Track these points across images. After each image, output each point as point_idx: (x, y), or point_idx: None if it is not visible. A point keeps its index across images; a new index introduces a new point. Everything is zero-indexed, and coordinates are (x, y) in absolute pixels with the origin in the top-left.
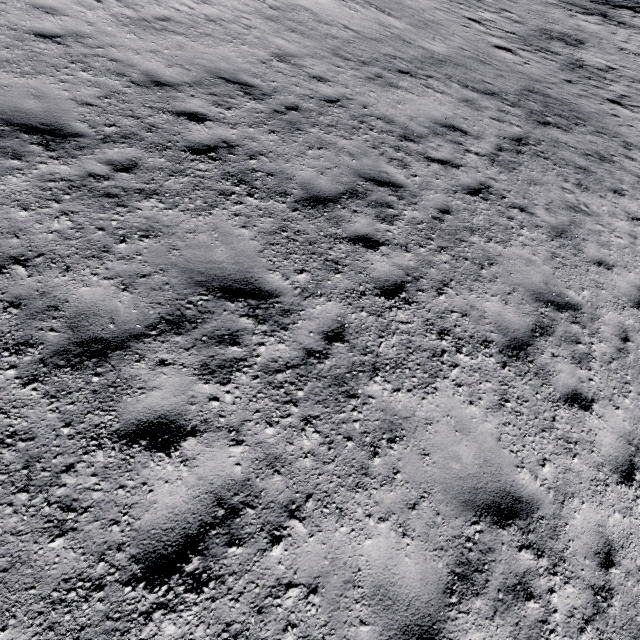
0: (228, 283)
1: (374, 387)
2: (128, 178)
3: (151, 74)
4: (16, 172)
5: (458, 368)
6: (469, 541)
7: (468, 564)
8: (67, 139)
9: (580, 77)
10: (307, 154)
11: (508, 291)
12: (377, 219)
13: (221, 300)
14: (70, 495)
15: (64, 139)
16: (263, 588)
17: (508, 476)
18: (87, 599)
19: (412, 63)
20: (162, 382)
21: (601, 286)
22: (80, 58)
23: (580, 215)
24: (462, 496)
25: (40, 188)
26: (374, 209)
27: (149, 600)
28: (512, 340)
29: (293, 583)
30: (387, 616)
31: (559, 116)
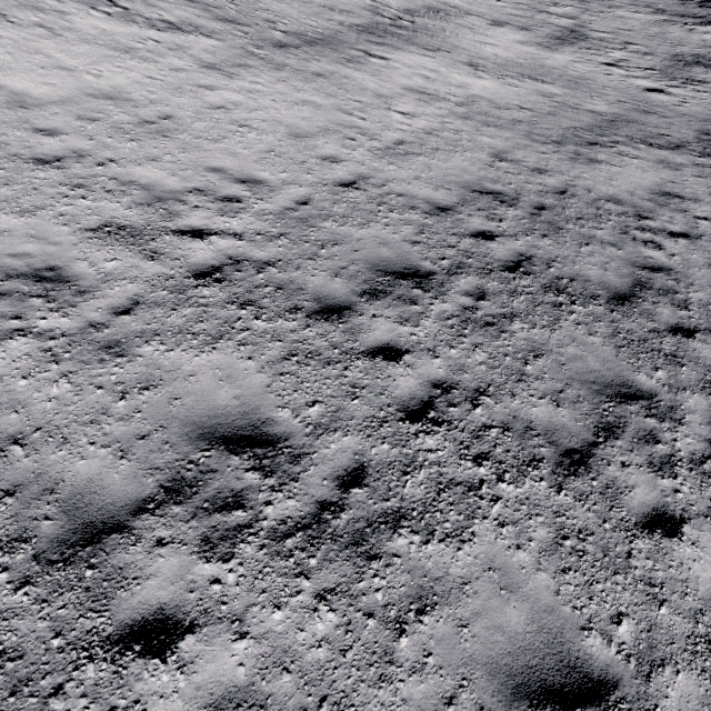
0: (616, 389)
1: None
2: (488, 305)
3: (430, 201)
4: (423, 316)
5: None
6: None
7: None
8: (428, 279)
9: None
10: (582, 252)
11: None
12: (674, 307)
13: (622, 405)
14: (644, 575)
15: (426, 279)
16: None
17: None
18: (709, 650)
19: (592, 131)
20: (635, 481)
21: None
22: (380, 199)
23: None
24: None
25: (446, 327)
26: (665, 297)
27: None
28: None
29: None
30: None
31: None
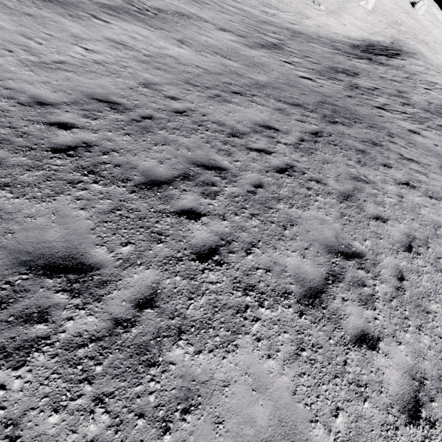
0: (53, 260)
1: (176, 351)
2: None
3: (37, 97)
4: None
5: (259, 322)
6: None
7: None
8: None
9: (357, 94)
10: (152, 149)
11: (306, 246)
12: (202, 195)
13: (41, 277)
14: None
15: None
16: None
17: (302, 434)
18: None
19: (242, 87)
20: None
21: (379, 236)
22: None
23: (361, 183)
24: None
25: None
26: (201, 187)
27: None
28: (308, 289)
29: None
30: None
31: (343, 117)
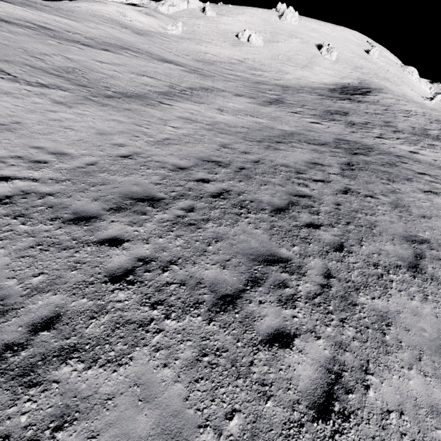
0: (265, 257)
1: (362, 298)
2: (194, 215)
3: (175, 165)
4: (147, 221)
5: (394, 282)
6: None
7: None
8: (159, 201)
9: (356, 129)
10: (261, 188)
11: (391, 238)
12: (310, 214)
13: (267, 266)
14: (260, 377)
15: (158, 202)
16: (377, 415)
17: None
18: (300, 432)
19: (279, 137)
20: (266, 312)
21: (432, 228)
22: (143, 163)
23: (399, 194)
24: (439, 350)
25: (161, 226)
26: (306, 209)
27: (328, 429)
28: (409, 263)
29: (389, 410)
30: None
31: (359, 149)
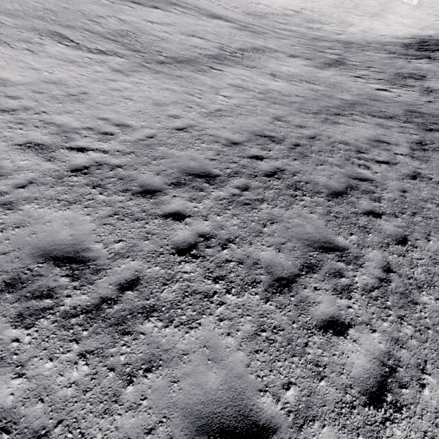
0: (321, 244)
1: (424, 298)
2: (249, 194)
3: (228, 139)
4: (205, 198)
5: None
6: None
7: None
8: (215, 178)
9: (434, 98)
10: (317, 169)
11: None
12: (371, 200)
13: (323, 253)
14: (314, 358)
15: (214, 178)
16: (431, 413)
17: None
18: (351, 413)
19: (339, 108)
20: (321, 299)
21: None
22: (198, 137)
23: None
24: None
25: (218, 204)
26: (366, 195)
27: (379, 415)
28: None
29: None
30: None
31: (435, 124)
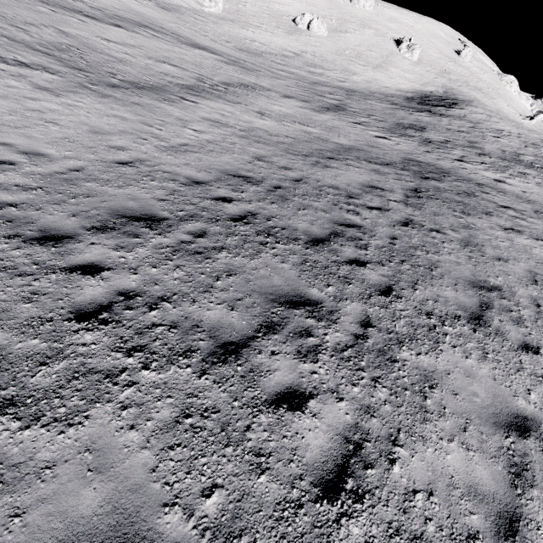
0: (289, 298)
1: (404, 354)
2: (204, 241)
3: (190, 178)
4: (140, 245)
5: (448, 335)
6: (509, 450)
7: (516, 465)
8: (160, 222)
9: (433, 148)
10: (298, 214)
11: (454, 283)
12: (357, 248)
13: (290, 309)
14: (256, 446)
15: (158, 222)
16: (399, 495)
17: (512, 403)
18: (296, 515)
19: (333, 152)
20: (278, 365)
21: (507, 273)
22: (147, 173)
23: (473, 231)
24: (490, 419)
25: (157, 253)
26: (352, 242)
27: (334, 511)
28: (471, 314)
29: (416, 490)
30: (484, 507)
31: (432, 173)
